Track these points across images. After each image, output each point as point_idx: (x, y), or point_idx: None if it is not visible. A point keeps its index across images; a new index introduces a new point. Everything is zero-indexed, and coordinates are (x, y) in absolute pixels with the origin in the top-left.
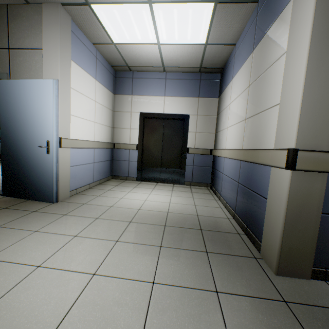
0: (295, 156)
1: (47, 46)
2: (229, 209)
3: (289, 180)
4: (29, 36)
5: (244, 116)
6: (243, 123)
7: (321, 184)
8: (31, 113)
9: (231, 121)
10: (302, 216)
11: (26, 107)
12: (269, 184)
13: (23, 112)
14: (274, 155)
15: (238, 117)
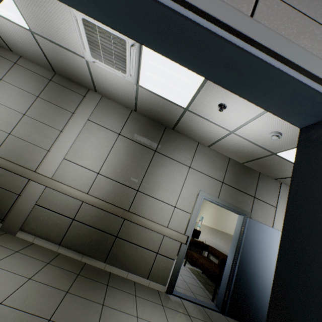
0: None
1: (279, 207)
2: None
3: None
4: (268, 195)
5: None
6: None
7: None
8: (269, 252)
9: None
10: None
11: (267, 246)
12: None
13: (263, 248)
14: None
15: None
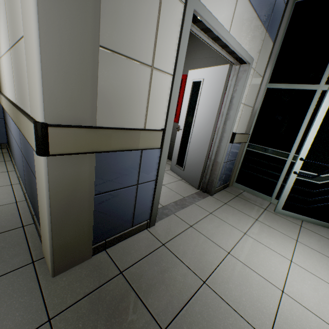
0: (46, 135)
1: None
2: (21, 186)
3: (46, 170)
4: None
5: (9, 43)
6: (10, 54)
7: (90, 166)
8: None
9: (2, 45)
10: (74, 207)
11: None
12: (35, 168)
13: None
14: (28, 127)
15: (5, 41)
